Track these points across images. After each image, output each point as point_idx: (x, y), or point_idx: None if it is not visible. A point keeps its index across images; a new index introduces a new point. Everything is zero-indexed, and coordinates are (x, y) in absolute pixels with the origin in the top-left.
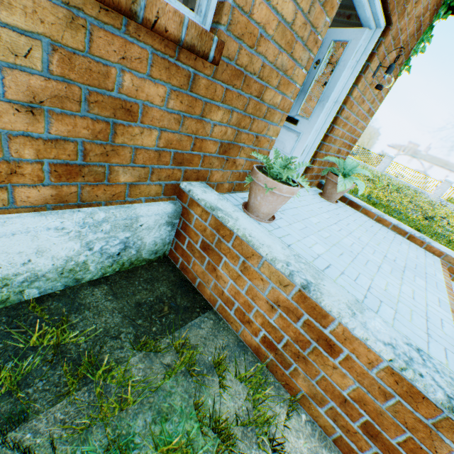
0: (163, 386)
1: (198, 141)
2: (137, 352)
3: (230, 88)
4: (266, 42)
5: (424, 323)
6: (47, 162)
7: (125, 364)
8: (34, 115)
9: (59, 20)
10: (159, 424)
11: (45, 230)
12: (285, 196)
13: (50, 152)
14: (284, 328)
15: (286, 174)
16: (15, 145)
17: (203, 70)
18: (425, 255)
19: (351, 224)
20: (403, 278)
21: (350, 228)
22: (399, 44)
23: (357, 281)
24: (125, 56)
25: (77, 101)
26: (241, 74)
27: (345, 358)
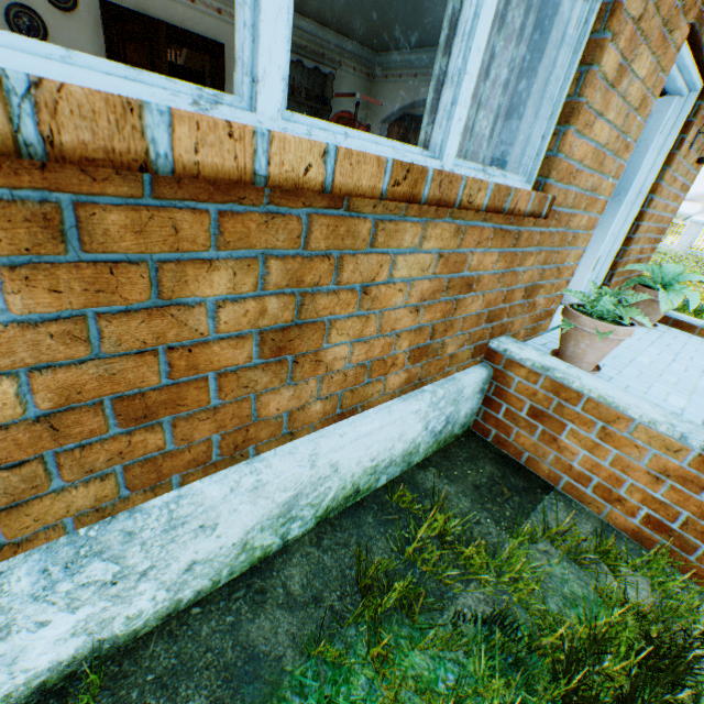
0: (552, 572)
1: (509, 293)
2: (506, 538)
3: (540, 229)
4: (580, 173)
5: None
6: (406, 349)
7: (502, 549)
8: (417, 312)
9: (450, 234)
10: (572, 609)
11: (409, 415)
12: (620, 340)
13: (415, 340)
14: (680, 503)
15: (625, 315)
16: (400, 341)
17: (526, 225)
18: None
19: (695, 357)
20: None
21: (697, 364)
22: None
23: None
24: (479, 241)
25: (442, 290)
26: (554, 213)
27: None
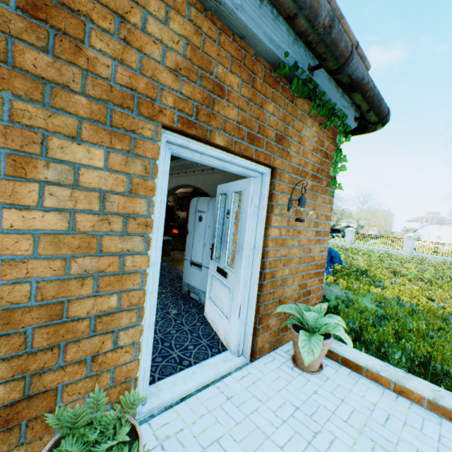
0: None
1: None
2: None
3: None
4: (20, 265)
5: None
6: None
7: None
8: None
9: None
10: None
11: None
12: None
13: None
14: None
15: None
16: None
17: None
18: None
19: (339, 437)
20: None
21: None
22: (308, 173)
23: None
24: None
25: None
26: None
27: None
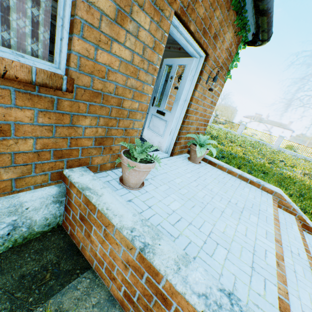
0: None
1: (74, 140)
2: None
3: (94, 103)
4: (114, 74)
5: (251, 257)
6: None
7: None
8: None
9: None
10: None
11: None
12: (144, 171)
13: None
14: (136, 284)
15: (140, 157)
16: None
17: (64, 96)
18: (261, 194)
19: (208, 179)
20: (241, 218)
21: (206, 182)
22: (219, 64)
23: (201, 228)
24: None
25: None
26: (99, 94)
27: (175, 310)
